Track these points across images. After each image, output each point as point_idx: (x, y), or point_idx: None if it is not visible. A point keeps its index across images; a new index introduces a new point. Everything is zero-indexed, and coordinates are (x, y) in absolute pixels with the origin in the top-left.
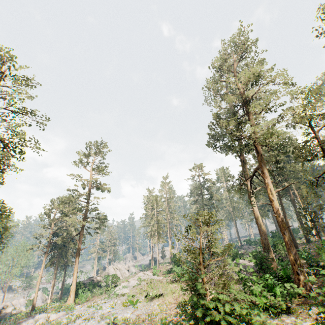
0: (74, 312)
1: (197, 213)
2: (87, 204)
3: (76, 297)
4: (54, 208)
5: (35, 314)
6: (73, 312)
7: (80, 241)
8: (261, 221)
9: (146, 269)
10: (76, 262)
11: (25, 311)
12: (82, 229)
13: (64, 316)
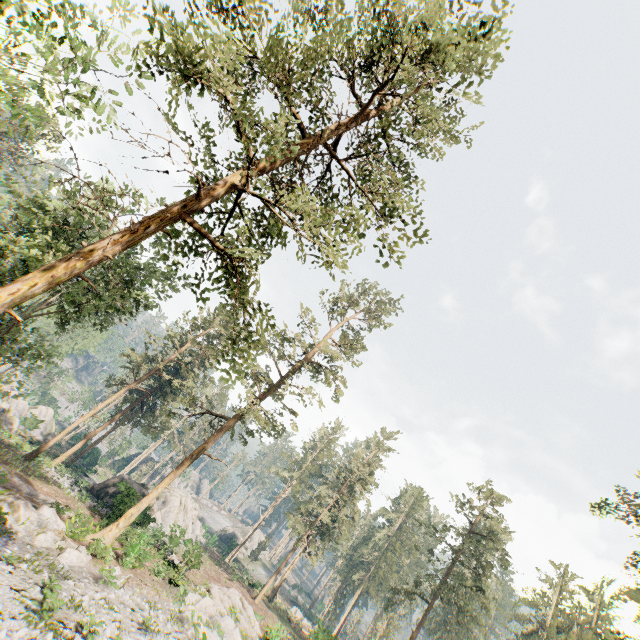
0: (112, 596)
1: (418, 581)
2: (281, 381)
3: (98, 497)
4: (213, 325)
5: (35, 480)
6: (111, 593)
7: (217, 438)
8: None
9: (234, 577)
10: (180, 469)
11: (19, 439)
12: (238, 417)
13: (91, 582)
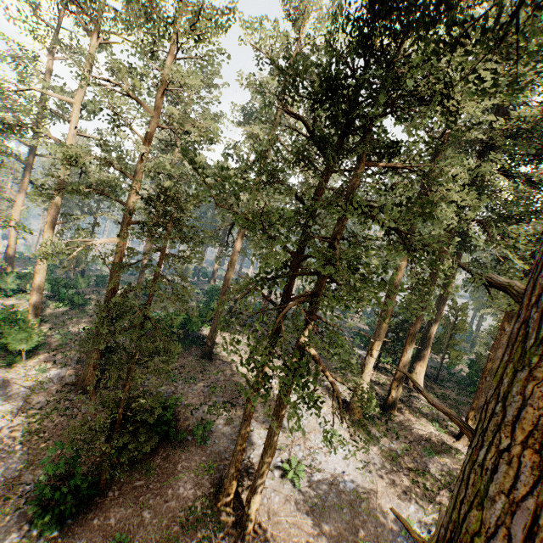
0: None
1: None
2: None
3: None
4: None
5: None
6: None
7: None
8: (13, 241)
9: None
10: None
11: None
12: None
13: None
